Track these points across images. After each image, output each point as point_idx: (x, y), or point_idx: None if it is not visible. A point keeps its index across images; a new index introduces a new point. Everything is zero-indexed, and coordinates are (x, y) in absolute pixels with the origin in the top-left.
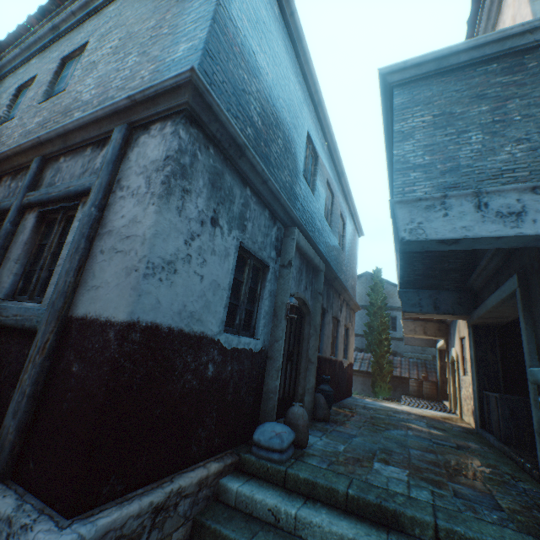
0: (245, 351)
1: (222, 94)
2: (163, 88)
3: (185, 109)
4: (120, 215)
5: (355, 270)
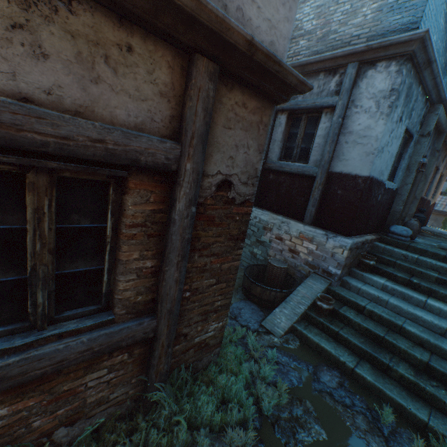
0: (390, 190)
1: (427, 23)
2: (397, 41)
3: (408, 54)
4: (356, 123)
5: None
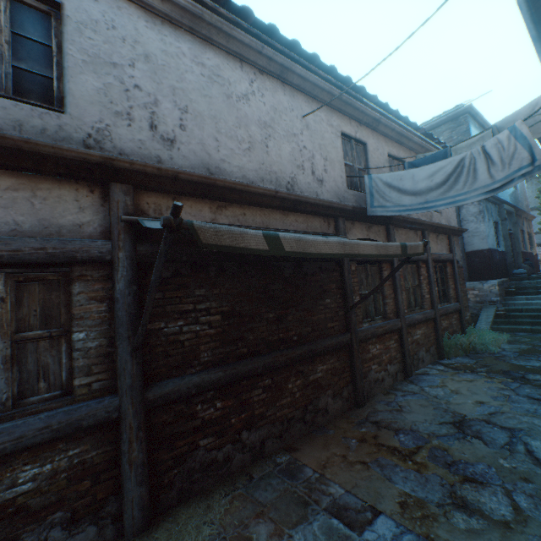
0: (500, 252)
1: None
2: None
3: None
4: (469, 227)
5: (525, 193)
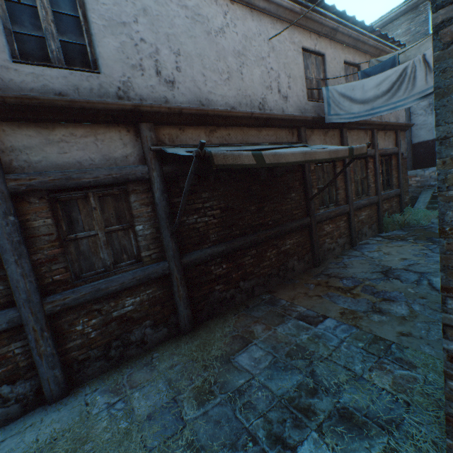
0: None
1: None
2: None
3: None
4: (417, 121)
5: None
